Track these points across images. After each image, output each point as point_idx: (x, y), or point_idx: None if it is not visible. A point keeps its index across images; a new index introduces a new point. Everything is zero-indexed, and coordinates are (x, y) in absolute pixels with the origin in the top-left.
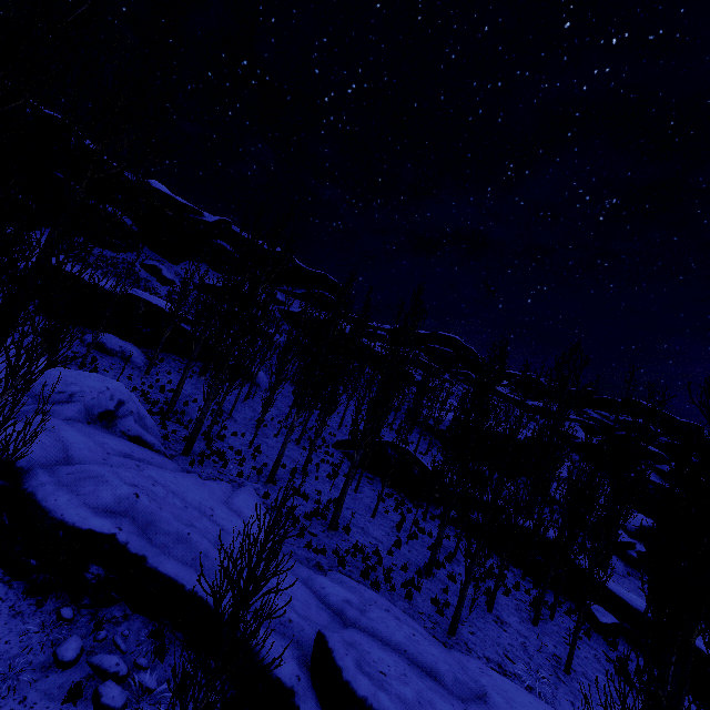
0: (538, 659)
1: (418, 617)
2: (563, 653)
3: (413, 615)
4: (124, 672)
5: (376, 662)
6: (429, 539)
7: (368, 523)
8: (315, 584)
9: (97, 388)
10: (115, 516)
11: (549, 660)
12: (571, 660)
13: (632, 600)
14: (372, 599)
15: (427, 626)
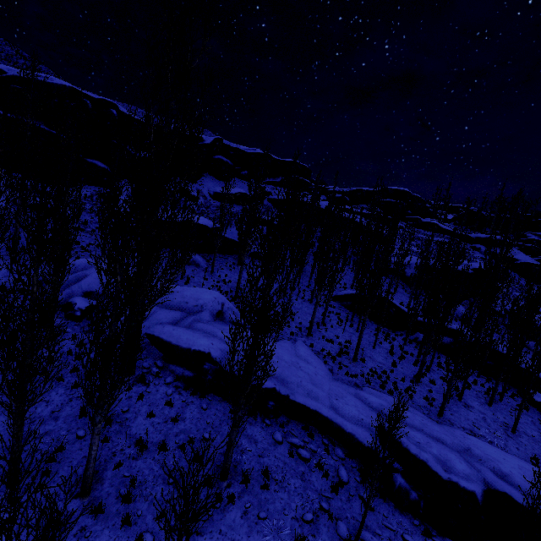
0: (494, 426)
1: (419, 408)
2: (509, 421)
3: (415, 407)
4: (303, 445)
5: (414, 438)
6: (412, 358)
7: (372, 352)
8: (361, 396)
9: (210, 300)
10: (270, 378)
11: (501, 426)
12: (516, 426)
13: None
14: (392, 401)
15: (425, 413)
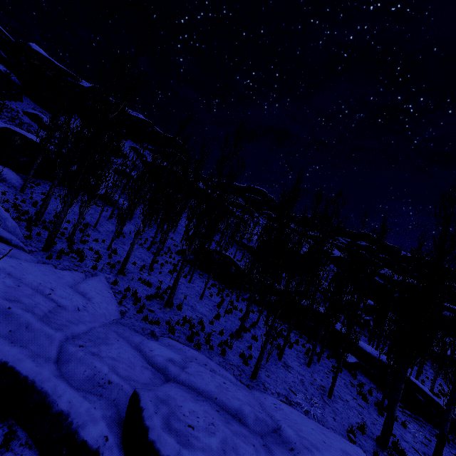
0: (311, 390)
1: (229, 367)
2: (326, 384)
3: (225, 366)
4: None
5: (186, 416)
6: (240, 313)
7: (197, 303)
8: (145, 347)
9: None
10: None
11: (318, 390)
12: (333, 389)
13: (366, 347)
14: (193, 357)
15: (236, 373)
